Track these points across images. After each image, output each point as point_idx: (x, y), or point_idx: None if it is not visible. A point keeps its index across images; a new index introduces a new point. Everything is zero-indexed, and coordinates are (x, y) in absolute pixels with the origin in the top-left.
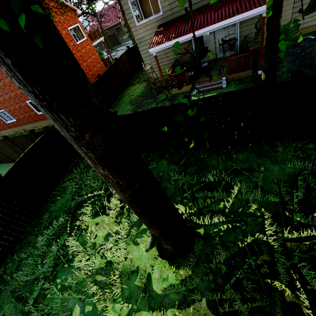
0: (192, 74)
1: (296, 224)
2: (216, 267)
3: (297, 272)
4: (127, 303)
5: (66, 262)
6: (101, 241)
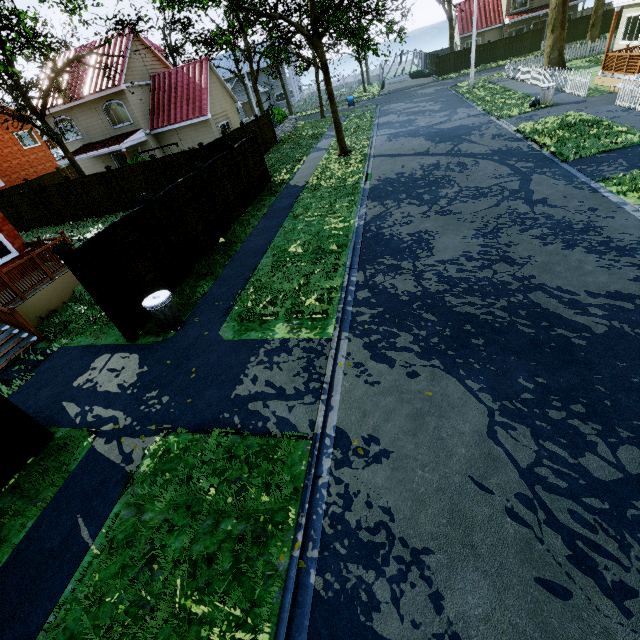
0: None
1: None
2: None
3: None
4: None
5: None
6: None
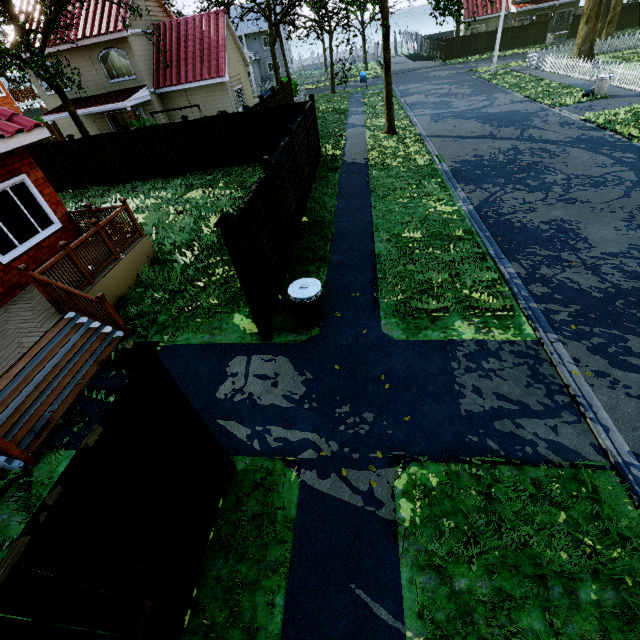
0: None
1: None
2: None
3: None
4: None
5: None
6: None
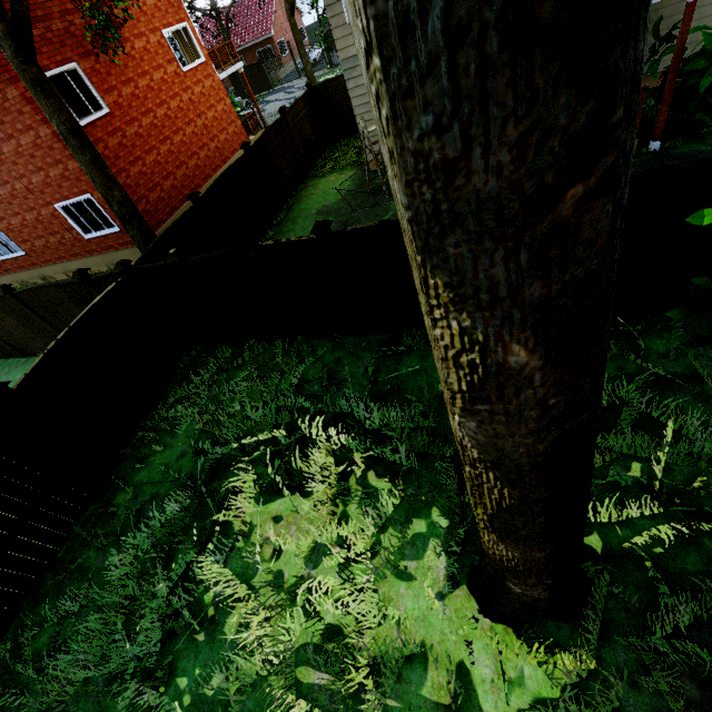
0: None
1: None
2: (674, 649)
3: None
4: None
5: (200, 628)
6: (300, 568)
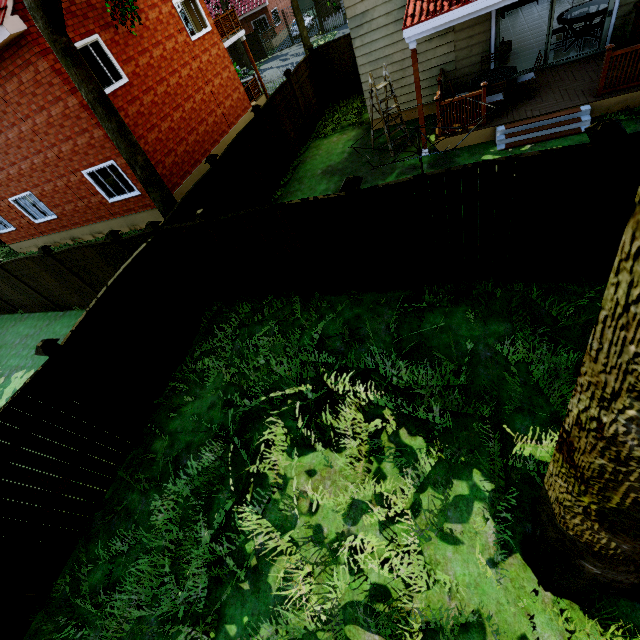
0: (497, 101)
1: None
2: None
3: None
4: None
5: (244, 577)
6: (340, 525)
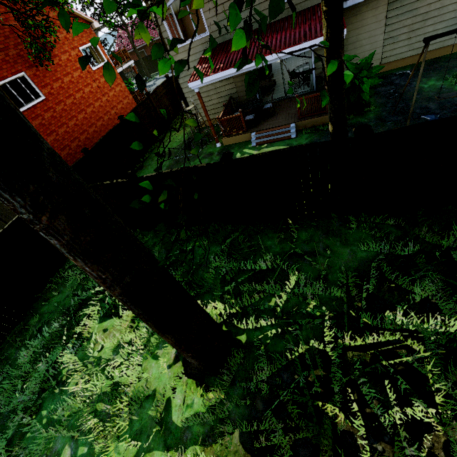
0: (250, 119)
1: (362, 327)
2: (256, 387)
3: (356, 391)
4: (136, 441)
5: (57, 386)
6: (109, 355)
